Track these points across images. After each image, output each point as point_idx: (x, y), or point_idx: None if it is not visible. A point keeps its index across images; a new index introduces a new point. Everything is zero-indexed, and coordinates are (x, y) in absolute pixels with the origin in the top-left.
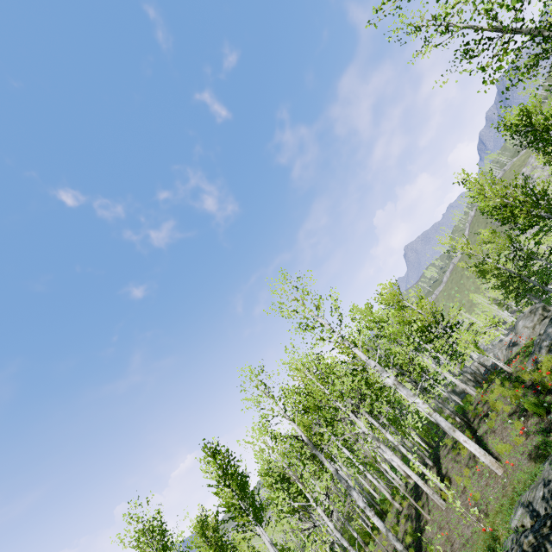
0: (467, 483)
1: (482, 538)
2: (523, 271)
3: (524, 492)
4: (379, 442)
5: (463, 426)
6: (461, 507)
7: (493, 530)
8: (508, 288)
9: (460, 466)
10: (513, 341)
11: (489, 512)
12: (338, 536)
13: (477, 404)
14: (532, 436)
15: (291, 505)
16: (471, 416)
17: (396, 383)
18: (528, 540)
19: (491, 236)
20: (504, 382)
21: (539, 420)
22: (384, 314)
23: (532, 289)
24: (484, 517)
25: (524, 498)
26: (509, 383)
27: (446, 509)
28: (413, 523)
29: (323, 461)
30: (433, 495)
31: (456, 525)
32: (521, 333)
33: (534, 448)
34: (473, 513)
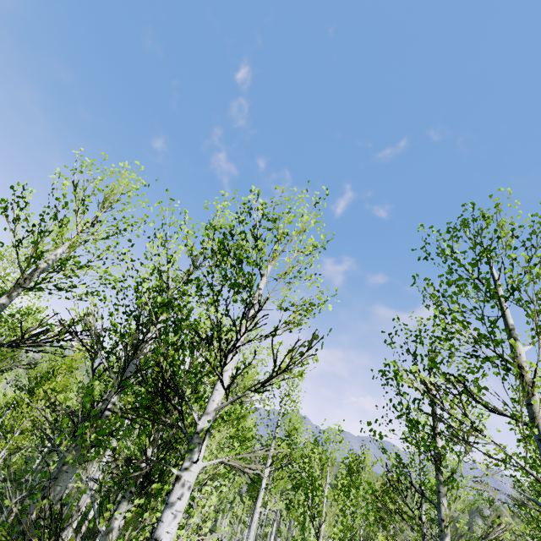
0: None
1: None
2: None
3: None
4: None
5: None
6: None
7: None
8: None
9: None
10: None
11: None
12: None
13: None
14: None
15: None
16: None
17: None
18: None
19: None
20: None
21: None
22: None
23: None
24: None
25: None
26: None
27: None
28: None
29: None
30: None
31: None
32: None
33: None
34: None
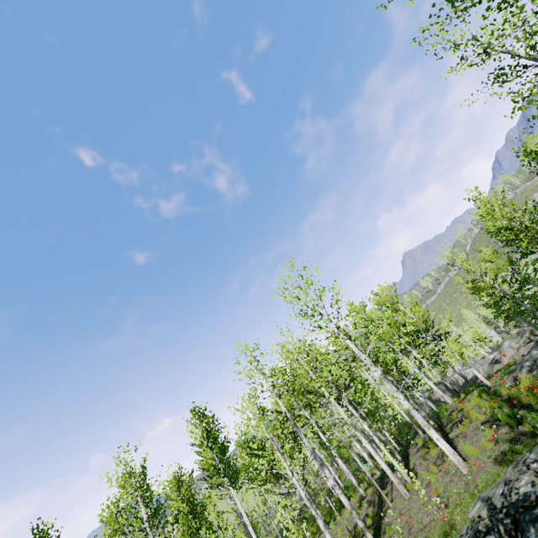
0: (432, 478)
1: (439, 525)
2: (517, 294)
3: (485, 490)
4: (356, 429)
5: (436, 429)
6: (425, 495)
7: (451, 519)
8: (500, 308)
9: (427, 463)
10: (496, 359)
11: (449, 504)
12: (308, 504)
13: (452, 411)
14: (501, 443)
15: (264, 476)
16: (445, 421)
17: (382, 377)
18: (484, 522)
19: (492, 256)
20: (481, 394)
21: (509, 430)
22: (377, 314)
23: (523, 312)
24: (444, 507)
25: (485, 494)
26: (486, 395)
27: (409, 498)
28: (375, 508)
29: (302, 438)
30: (398, 485)
31: (417, 513)
32: (505, 352)
33: (500, 454)
34: (434, 504)
